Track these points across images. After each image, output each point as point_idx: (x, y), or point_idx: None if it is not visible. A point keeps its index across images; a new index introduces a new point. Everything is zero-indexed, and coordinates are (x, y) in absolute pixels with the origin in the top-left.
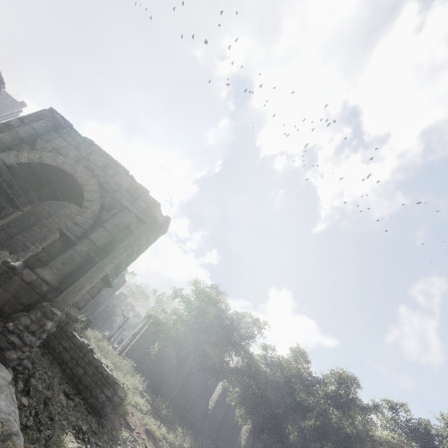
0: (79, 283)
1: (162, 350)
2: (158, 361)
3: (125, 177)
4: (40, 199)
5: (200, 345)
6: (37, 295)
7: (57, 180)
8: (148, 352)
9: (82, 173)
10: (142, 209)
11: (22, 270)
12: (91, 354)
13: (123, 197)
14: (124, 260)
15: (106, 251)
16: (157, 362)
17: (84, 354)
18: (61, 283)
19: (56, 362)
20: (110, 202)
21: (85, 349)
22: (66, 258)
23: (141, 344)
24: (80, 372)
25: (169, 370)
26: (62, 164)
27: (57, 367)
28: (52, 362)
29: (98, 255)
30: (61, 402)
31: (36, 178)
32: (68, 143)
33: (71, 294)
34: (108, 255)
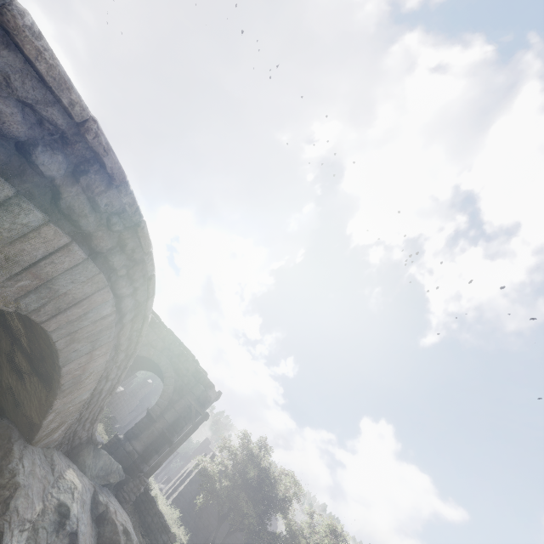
0: (159, 461)
1: (208, 500)
2: (203, 513)
3: (192, 363)
4: (132, 370)
5: (239, 504)
6: (132, 461)
7: (147, 362)
8: (193, 501)
9: (164, 363)
10: (201, 392)
11: (124, 441)
12: (157, 507)
13: (189, 380)
14: (184, 429)
15: (173, 427)
16: (201, 514)
17: (153, 506)
18: (144, 451)
19: (137, 510)
20: (180, 385)
21: (153, 503)
22: (149, 433)
23: (188, 491)
24: (150, 519)
25: (212, 525)
26: (153, 355)
27: (137, 514)
28: (135, 510)
29: (168, 429)
30: (140, 539)
31: (134, 361)
32: (158, 336)
33: (154, 468)
34: (176, 441)
